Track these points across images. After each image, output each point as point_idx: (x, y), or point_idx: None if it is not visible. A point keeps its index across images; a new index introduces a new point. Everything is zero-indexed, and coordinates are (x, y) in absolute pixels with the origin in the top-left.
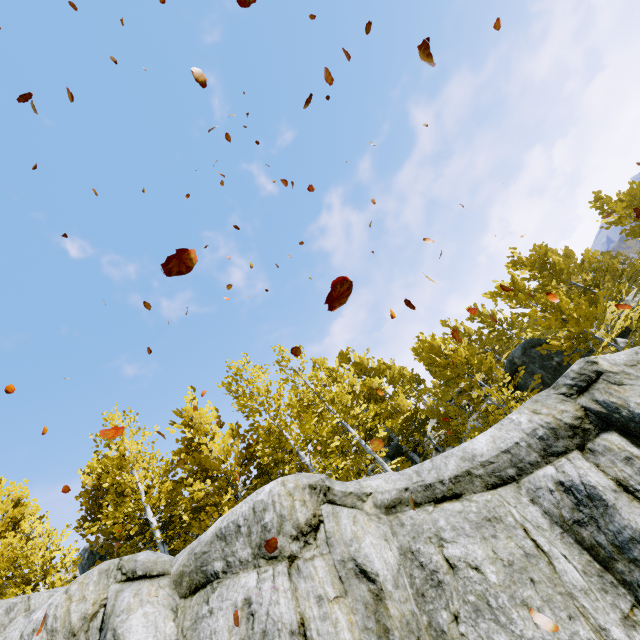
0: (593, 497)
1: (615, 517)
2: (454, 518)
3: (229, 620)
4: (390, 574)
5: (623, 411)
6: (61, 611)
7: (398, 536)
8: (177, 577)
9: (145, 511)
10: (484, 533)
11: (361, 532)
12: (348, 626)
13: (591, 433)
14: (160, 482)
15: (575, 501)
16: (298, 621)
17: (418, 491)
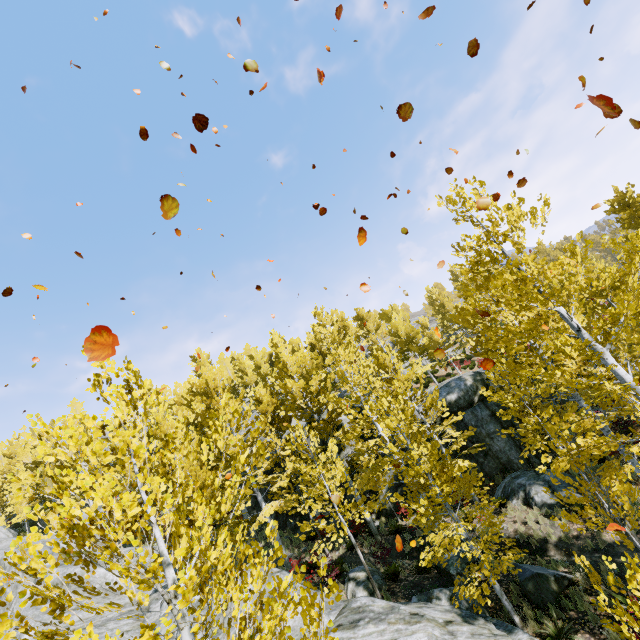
0: None
1: None
2: None
3: None
4: None
5: None
6: None
7: None
8: None
9: None
10: None
11: None
12: None
13: None
14: None
15: None
16: None
17: None
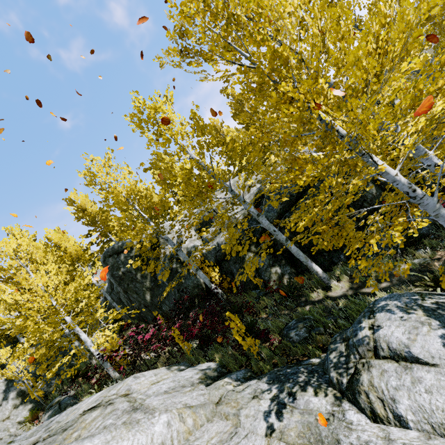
0: None
1: None
2: None
3: None
4: None
5: None
6: None
7: None
8: None
9: None
10: None
11: None
12: None
13: None
14: None
15: None
16: None
17: None
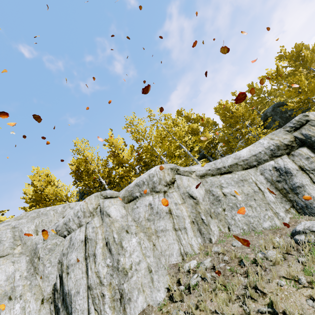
0: (287, 172)
1: (294, 179)
2: (228, 180)
3: (144, 209)
4: (201, 197)
5: (313, 138)
6: (85, 207)
7: (204, 186)
8: (122, 198)
9: (99, 178)
10: (239, 185)
11: (191, 184)
12: (186, 211)
13: (295, 148)
14: (103, 168)
15: (279, 174)
16: (168, 210)
17: (214, 170)
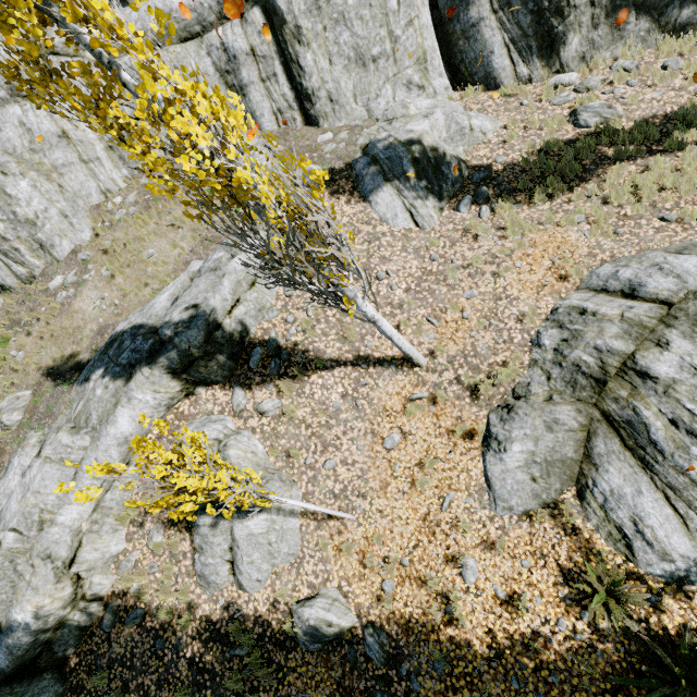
0: (236, 58)
1: (242, 72)
2: None
3: (16, 133)
4: None
5: None
6: None
7: None
8: None
9: None
10: None
11: None
12: (93, 132)
13: (250, 5)
14: None
15: (228, 59)
16: (61, 131)
17: None
